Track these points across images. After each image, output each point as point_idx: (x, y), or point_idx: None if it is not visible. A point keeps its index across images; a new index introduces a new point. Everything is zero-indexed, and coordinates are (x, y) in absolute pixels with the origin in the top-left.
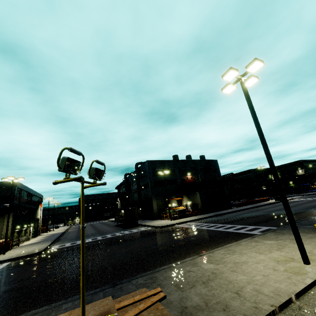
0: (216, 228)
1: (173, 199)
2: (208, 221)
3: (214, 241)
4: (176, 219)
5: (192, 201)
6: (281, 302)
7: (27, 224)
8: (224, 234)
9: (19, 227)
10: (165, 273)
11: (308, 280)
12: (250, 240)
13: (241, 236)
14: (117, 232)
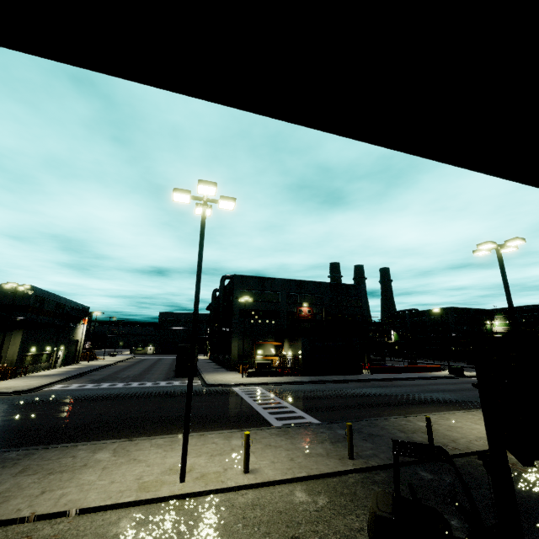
0: (260, 404)
1: (265, 342)
2: (280, 390)
3: (206, 424)
4: (251, 377)
5: (293, 351)
6: (47, 512)
7: (54, 346)
8: (241, 417)
9: (35, 349)
10: (50, 452)
11: (130, 498)
12: (226, 434)
13: (251, 424)
14: (155, 380)
